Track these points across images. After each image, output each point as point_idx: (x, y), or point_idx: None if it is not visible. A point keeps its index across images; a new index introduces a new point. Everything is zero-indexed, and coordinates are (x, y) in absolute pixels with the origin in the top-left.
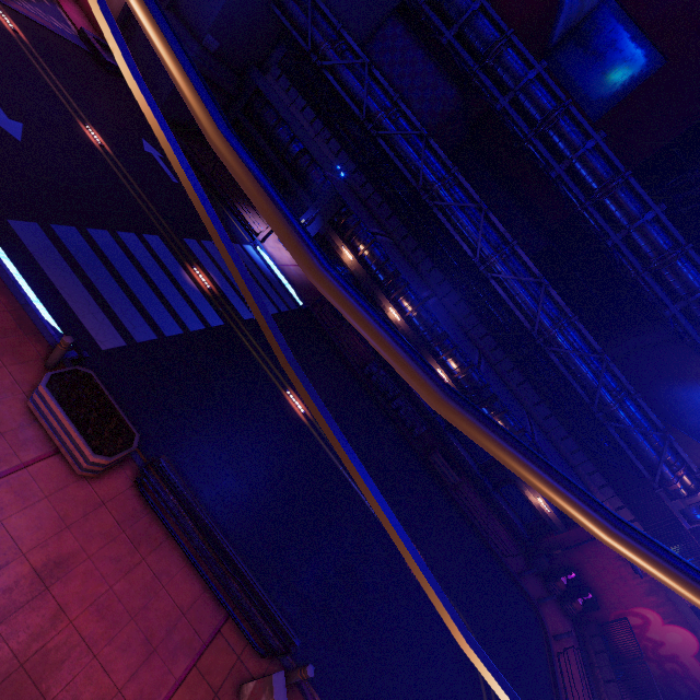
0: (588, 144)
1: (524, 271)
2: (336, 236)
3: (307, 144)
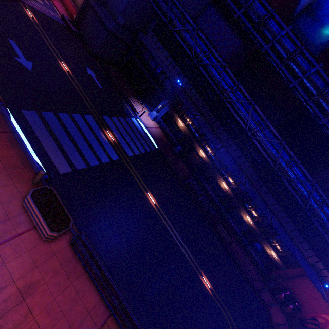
0: (312, 70)
1: (272, 136)
2: (175, 114)
3: (164, 69)
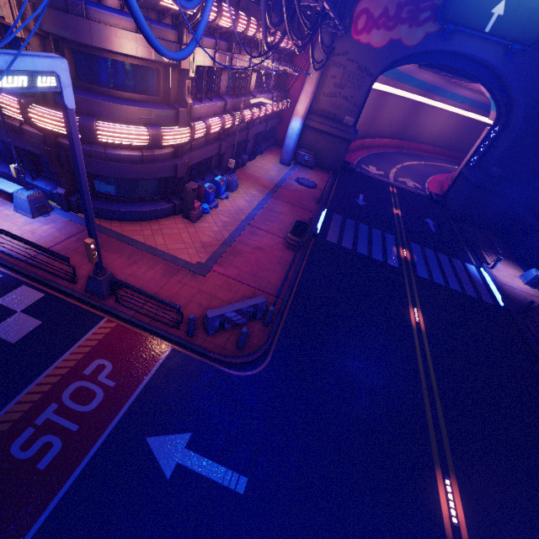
0: None
1: None
2: None
3: None
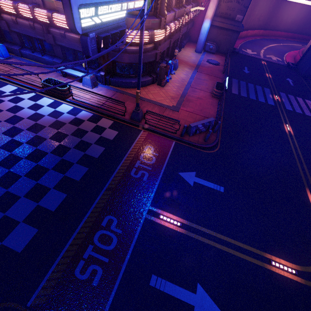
0: None
1: None
2: None
3: None
